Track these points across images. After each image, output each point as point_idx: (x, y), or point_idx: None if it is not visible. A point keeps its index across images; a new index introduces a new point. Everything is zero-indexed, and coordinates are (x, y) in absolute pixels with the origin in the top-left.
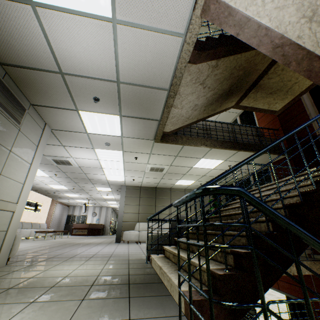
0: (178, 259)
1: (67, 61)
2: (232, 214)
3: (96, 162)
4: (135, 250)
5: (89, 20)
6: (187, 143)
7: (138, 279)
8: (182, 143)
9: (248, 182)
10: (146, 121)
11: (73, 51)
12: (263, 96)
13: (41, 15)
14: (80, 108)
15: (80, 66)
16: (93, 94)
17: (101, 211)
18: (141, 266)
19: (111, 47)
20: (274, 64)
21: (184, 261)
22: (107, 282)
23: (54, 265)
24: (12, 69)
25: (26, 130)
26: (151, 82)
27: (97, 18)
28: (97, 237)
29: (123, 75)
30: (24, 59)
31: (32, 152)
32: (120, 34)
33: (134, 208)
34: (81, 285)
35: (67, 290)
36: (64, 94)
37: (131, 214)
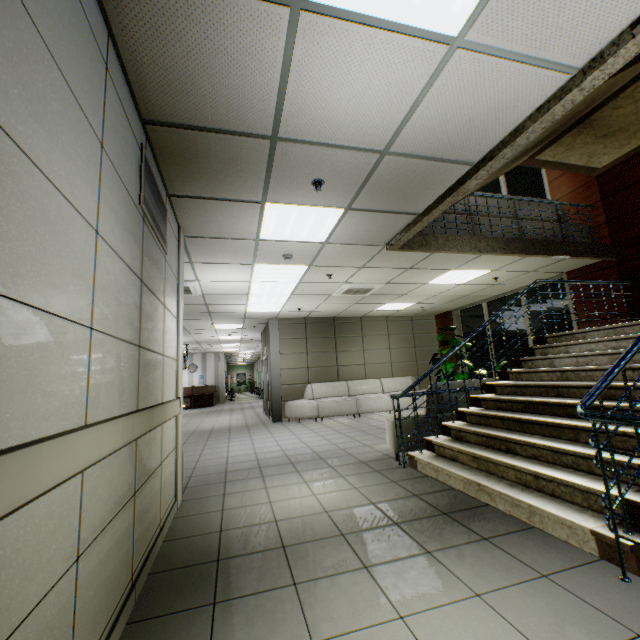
0: (609, 496)
1: (302, 116)
2: (560, 386)
3: (242, 285)
4: (337, 437)
5: (402, 41)
6: (447, 248)
7: (444, 502)
8: (437, 250)
9: (515, 303)
10: (392, 217)
11: (327, 97)
12: (587, 142)
13: (301, 28)
14: (271, 198)
15: (323, 126)
16: (316, 174)
17: (206, 361)
18: (406, 475)
19: (415, 90)
20: (638, 80)
21: (521, 472)
22: (410, 515)
23: (265, 490)
24: (165, 131)
25: (168, 254)
26: (451, 151)
27: (422, 35)
28: (215, 410)
29: (402, 141)
30: (205, 113)
31: (175, 295)
32: (451, 68)
33: (299, 359)
34: (380, 525)
35: (377, 539)
36: (253, 175)
37: (295, 371)
